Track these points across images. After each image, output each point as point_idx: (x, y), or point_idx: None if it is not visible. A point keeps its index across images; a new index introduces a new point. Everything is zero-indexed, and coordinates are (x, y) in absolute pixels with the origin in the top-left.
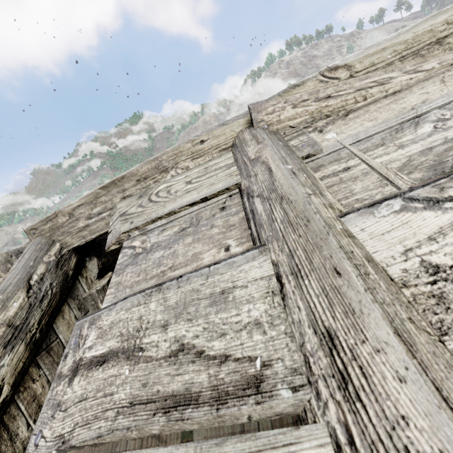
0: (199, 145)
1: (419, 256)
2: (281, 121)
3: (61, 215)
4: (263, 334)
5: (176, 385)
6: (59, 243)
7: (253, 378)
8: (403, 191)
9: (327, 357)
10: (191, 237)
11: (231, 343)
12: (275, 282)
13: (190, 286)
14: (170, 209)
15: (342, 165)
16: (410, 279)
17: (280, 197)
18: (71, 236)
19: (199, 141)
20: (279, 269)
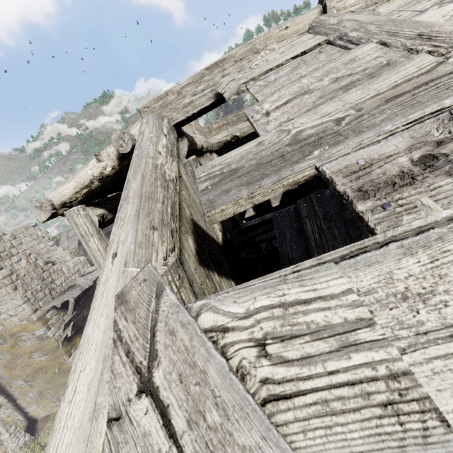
0: (284, 30)
1: (449, 15)
2: (346, 7)
3: (171, 94)
4: (383, 57)
5: (343, 83)
6: (167, 118)
7: (384, 64)
8: (438, 3)
9: (420, 39)
10: (305, 66)
11: (367, 65)
12: (381, 46)
13: (327, 67)
14: (278, 63)
15: (396, 16)
16: (446, 21)
17: (370, 23)
18: (177, 112)
19: (285, 28)
20: (383, 39)
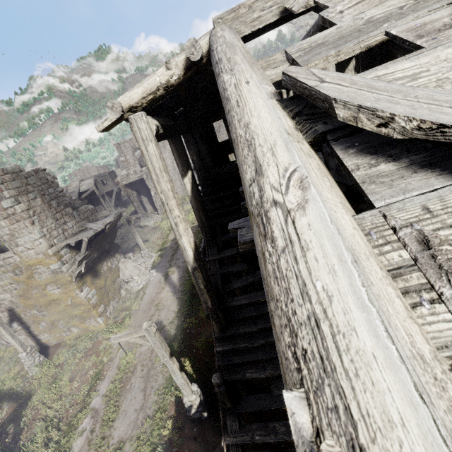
0: None
1: None
2: None
3: (243, 7)
4: None
5: None
6: (236, 31)
7: None
8: None
9: None
10: None
11: None
12: None
13: None
14: None
15: None
16: None
17: None
18: (246, 25)
19: None
20: None
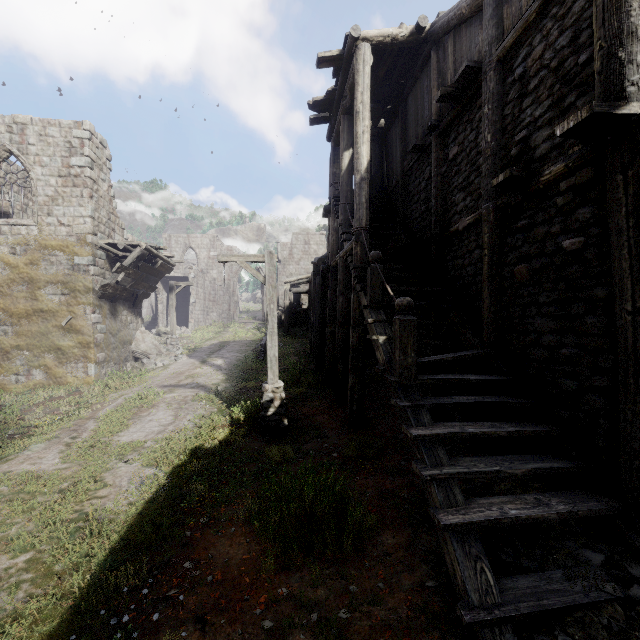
0: None
1: None
2: None
3: None
4: None
5: None
6: None
7: None
8: None
9: None
10: None
11: None
12: None
13: None
14: None
15: None
16: None
17: None
18: None
19: None
20: None
